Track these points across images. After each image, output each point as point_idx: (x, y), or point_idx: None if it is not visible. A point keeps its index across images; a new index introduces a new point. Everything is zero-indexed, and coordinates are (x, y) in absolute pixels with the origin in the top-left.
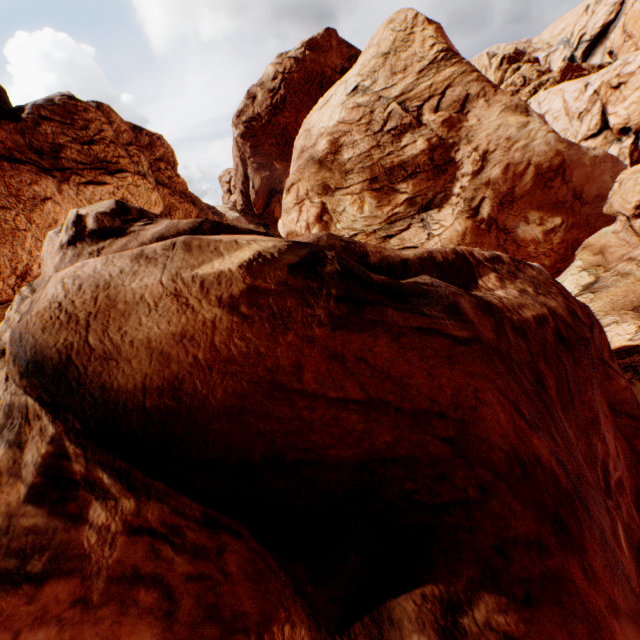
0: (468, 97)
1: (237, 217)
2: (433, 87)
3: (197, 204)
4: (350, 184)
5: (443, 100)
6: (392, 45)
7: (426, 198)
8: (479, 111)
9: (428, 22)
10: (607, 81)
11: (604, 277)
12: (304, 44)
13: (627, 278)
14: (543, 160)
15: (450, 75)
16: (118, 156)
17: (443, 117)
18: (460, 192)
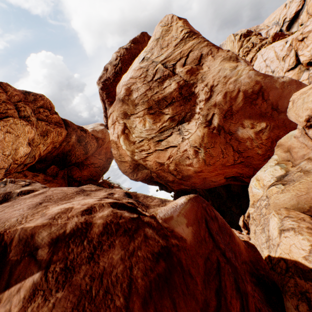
0: (202, 55)
1: (102, 129)
2: (182, 53)
3: (71, 126)
4: (138, 111)
5: (188, 59)
6: (161, 34)
7: (181, 116)
8: (209, 63)
9: (179, 19)
10: (295, 37)
11: (292, 171)
12: (130, 41)
13: (308, 176)
14: (248, 88)
15: (192, 45)
16: (7, 109)
17: (187, 68)
18: (200, 111)
